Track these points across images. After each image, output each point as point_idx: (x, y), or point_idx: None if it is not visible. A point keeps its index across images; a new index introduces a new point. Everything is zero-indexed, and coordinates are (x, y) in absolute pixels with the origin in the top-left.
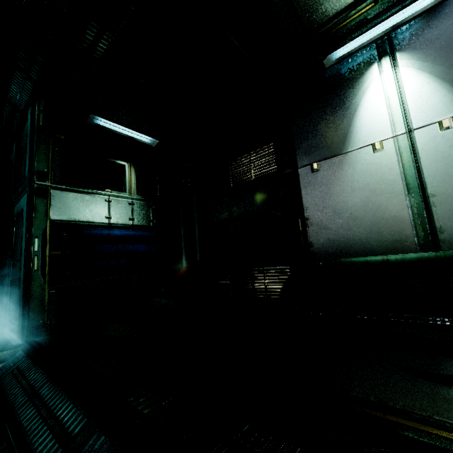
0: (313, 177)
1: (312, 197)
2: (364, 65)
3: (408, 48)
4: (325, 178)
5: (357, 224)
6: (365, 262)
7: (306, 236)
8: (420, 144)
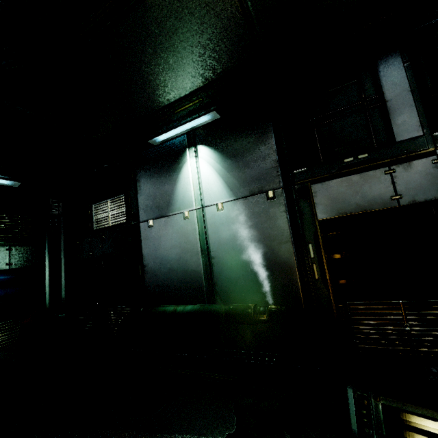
0: (149, 231)
1: (148, 248)
2: (180, 149)
3: (203, 145)
4: (156, 233)
5: (174, 274)
6: (164, 311)
7: (144, 281)
8: (208, 218)
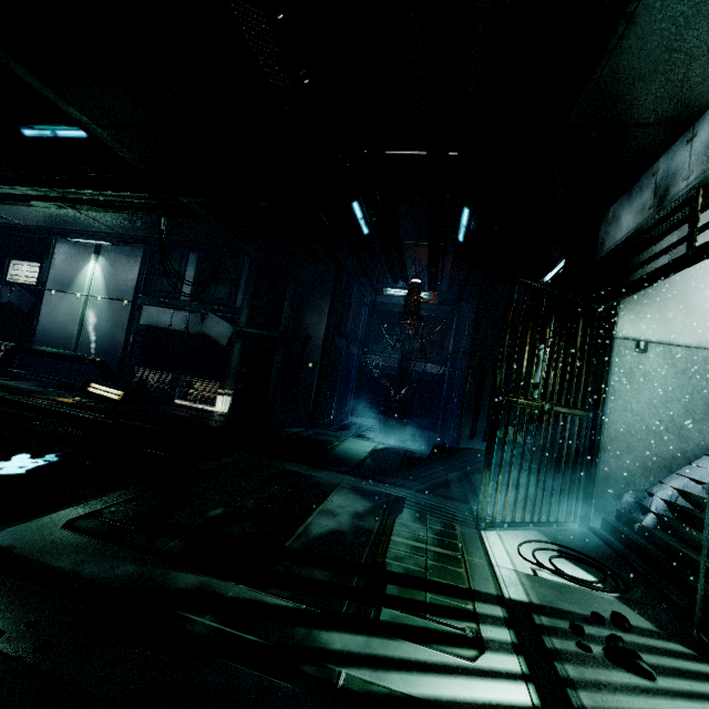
0: (51, 298)
1: (46, 309)
2: (89, 251)
3: (103, 256)
4: (55, 301)
5: (58, 331)
6: (38, 349)
7: (36, 330)
8: (90, 304)
